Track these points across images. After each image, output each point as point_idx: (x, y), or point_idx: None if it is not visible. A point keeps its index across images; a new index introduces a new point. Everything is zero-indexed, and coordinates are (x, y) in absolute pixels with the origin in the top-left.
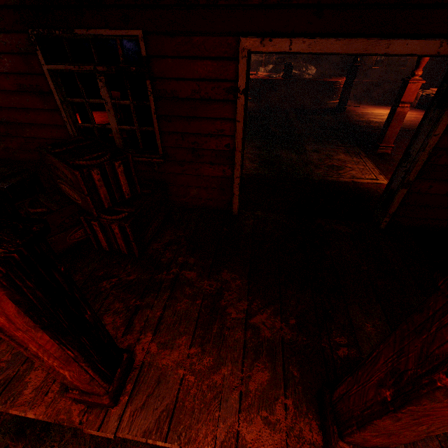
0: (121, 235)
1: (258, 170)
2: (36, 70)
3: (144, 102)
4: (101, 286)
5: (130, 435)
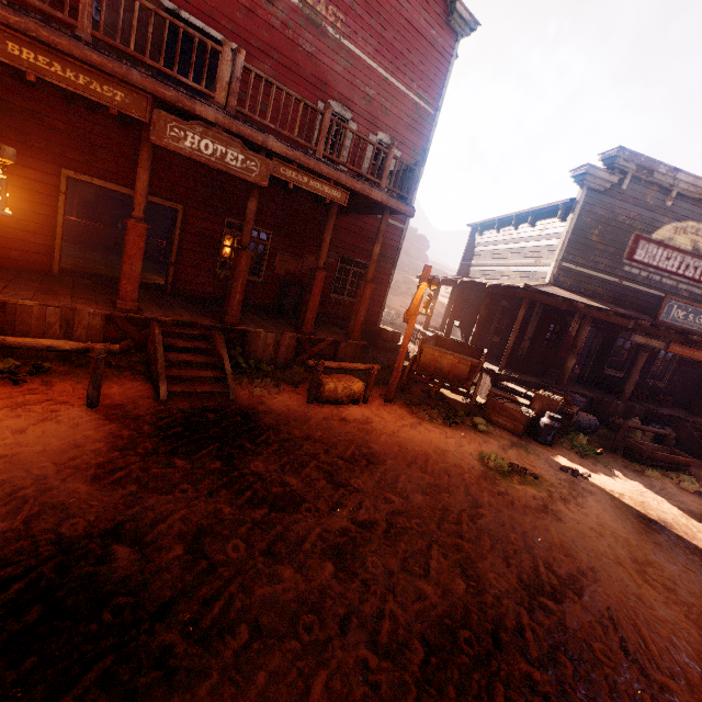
0: None
1: (76, 268)
2: None
3: None
4: None
5: (7, 298)
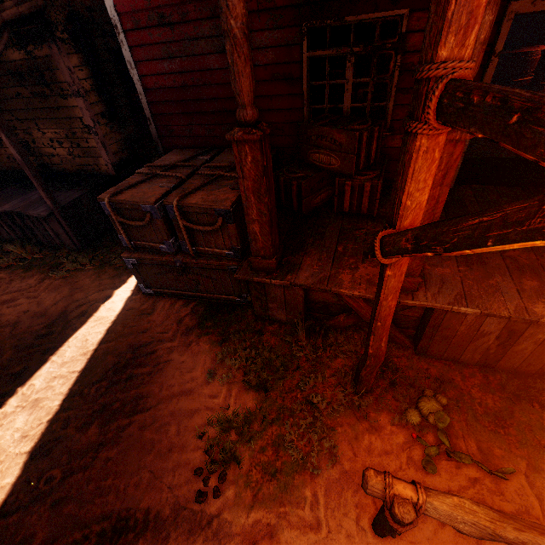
0: (369, 193)
1: None
2: (294, 59)
3: (384, 78)
4: (356, 234)
5: (438, 304)
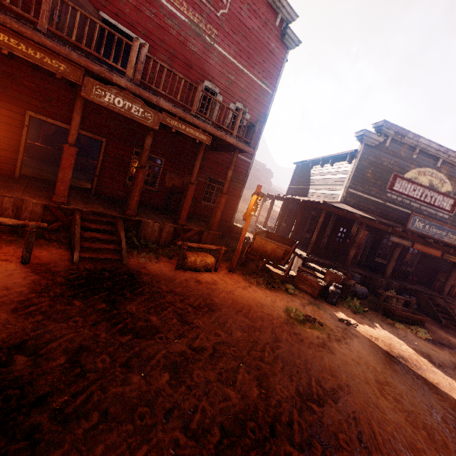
0: None
1: (32, 175)
2: None
3: None
4: None
5: None
